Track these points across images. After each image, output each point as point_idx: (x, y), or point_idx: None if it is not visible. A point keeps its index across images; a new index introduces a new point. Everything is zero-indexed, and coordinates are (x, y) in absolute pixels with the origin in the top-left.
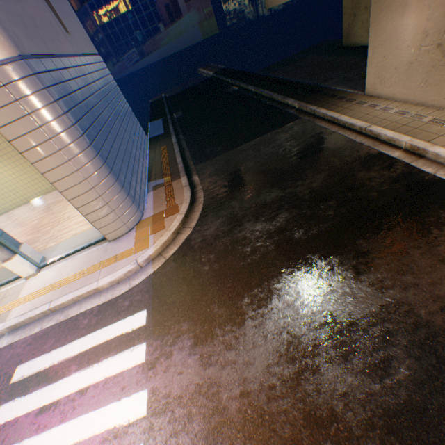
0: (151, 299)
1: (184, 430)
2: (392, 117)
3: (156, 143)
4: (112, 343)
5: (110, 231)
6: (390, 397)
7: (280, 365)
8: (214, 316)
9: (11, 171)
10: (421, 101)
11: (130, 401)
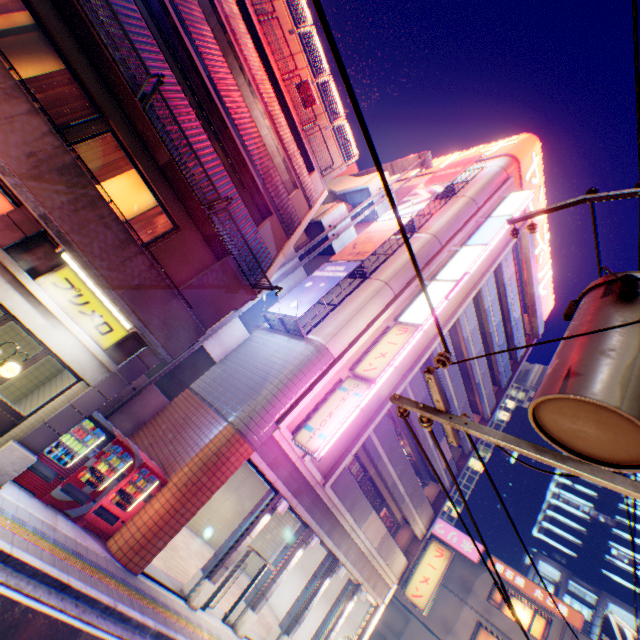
0: None
1: None
2: None
3: None
4: None
5: None
6: None
7: None
8: None
9: (231, 512)
10: None
11: None
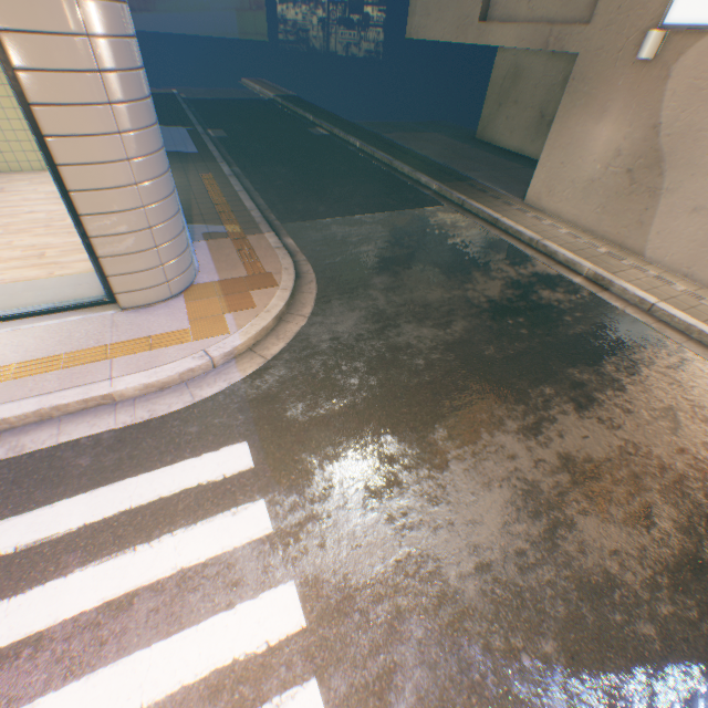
0: (252, 424)
1: (395, 638)
2: (565, 238)
3: (185, 164)
4: (179, 503)
5: (133, 288)
6: (663, 549)
7: (522, 522)
8: (393, 454)
9: None
10: (591, 230)
11: (259, 607)
